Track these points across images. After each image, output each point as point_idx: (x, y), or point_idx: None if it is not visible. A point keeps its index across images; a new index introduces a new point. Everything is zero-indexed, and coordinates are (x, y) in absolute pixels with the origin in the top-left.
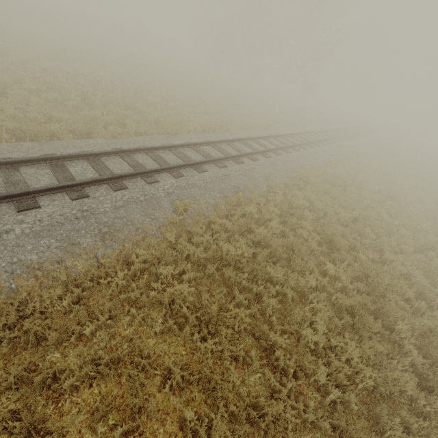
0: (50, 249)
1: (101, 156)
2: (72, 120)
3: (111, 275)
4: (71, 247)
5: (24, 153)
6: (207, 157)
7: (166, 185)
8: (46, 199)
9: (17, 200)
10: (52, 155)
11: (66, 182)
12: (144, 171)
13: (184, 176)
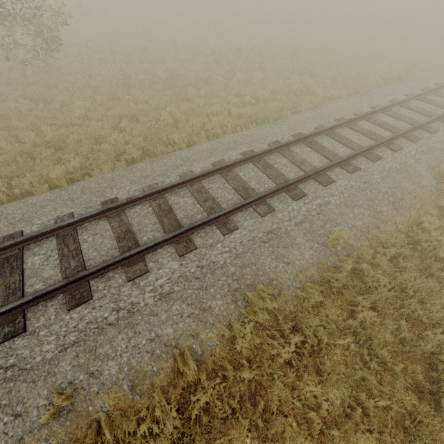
0: (365, 217)
1: (335, 129)
2: (268, 96)
3: (441, 240)
4: (378, 215)
5: (278, 135)
6: (427, 114)
7: (411, 151)
8: (331, 174)
9: (317, 177)
10: (307, 134)
11: (341, 157)
12: (388, 139)
13: (421, 140)
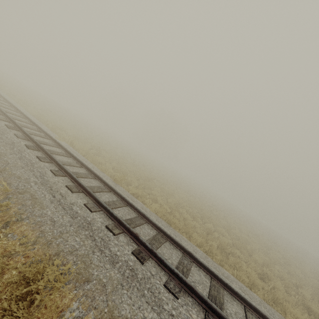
0: None
1: None
2: None
3: None
4: None
5: None
6: None
7: None
8: None
9: None
10: None
11: None
12: None
13: None
